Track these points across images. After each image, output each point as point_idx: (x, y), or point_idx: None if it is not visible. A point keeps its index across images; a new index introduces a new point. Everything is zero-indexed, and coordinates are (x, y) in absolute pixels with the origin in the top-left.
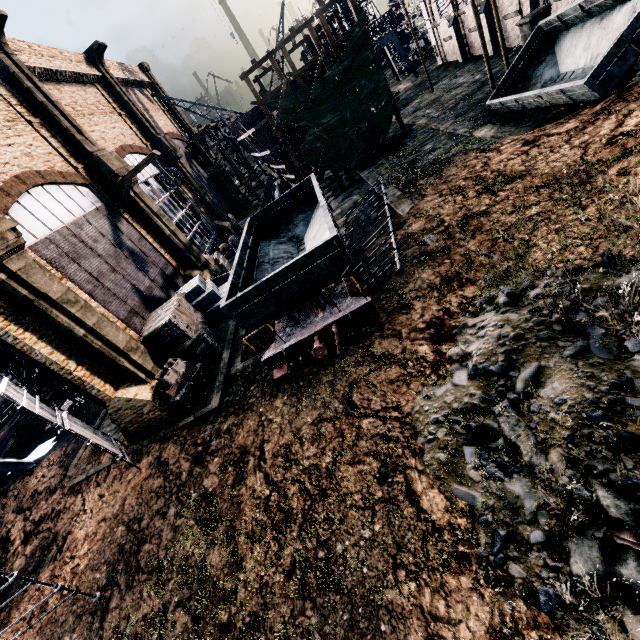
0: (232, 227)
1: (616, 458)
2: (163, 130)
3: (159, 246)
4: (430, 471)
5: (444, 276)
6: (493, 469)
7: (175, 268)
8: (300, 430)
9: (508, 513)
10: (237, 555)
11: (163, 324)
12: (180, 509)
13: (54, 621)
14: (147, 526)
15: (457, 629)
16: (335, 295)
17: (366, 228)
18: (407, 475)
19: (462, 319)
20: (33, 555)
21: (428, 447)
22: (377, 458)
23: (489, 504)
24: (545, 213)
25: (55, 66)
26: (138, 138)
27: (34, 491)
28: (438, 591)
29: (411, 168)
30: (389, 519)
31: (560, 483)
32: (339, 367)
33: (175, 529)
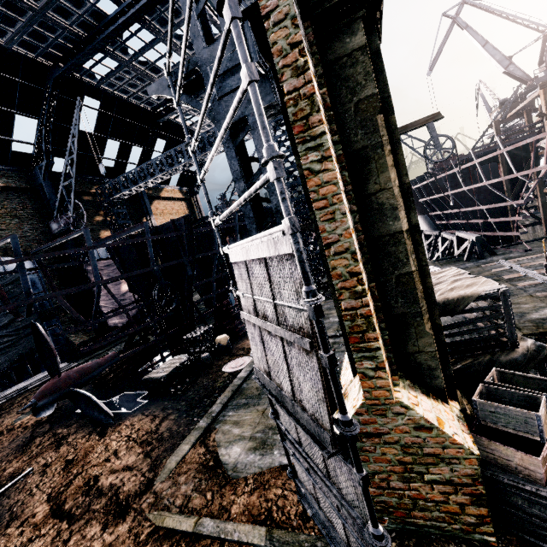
0: None
1: None
2: None
3: None
4: None
5: None
6: None
7: None
8: None
9: None
10: None
11: (485, 293)
12: None
13: None
14: None
15: None
16: None
17: None
18: None
19: None
20: None
21: None
22: None
23: None
24: None
25: None
26: None
27: (93, 477)
28: None
29: None
30: None
31: None
32: None
33: None
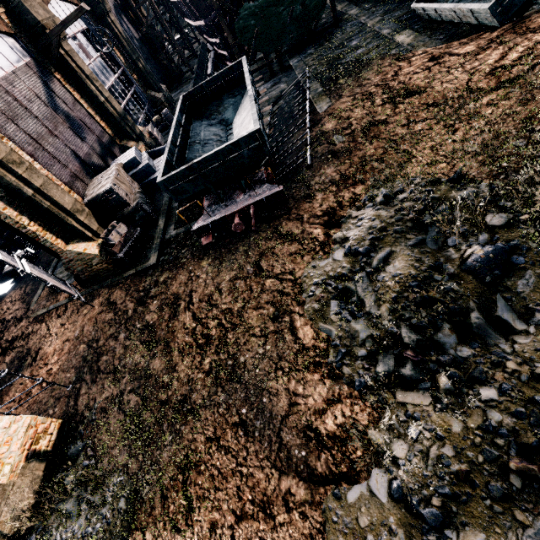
0: (165, 99)
1: (418, 311)
2: None
3: (94, 112)
4: (307, 315)
5: (343, 174)
6: (346, 315)
7: (111, 137)
8: (220, 284)
9: (349, 340)
10: (172, 363)
11: (104, 191)
12: (128, 334)
13: (39, 402)
14: (103, 345)
15: (307, 399)
16: (255, 181)
17: (288, 120)
18: (292, 317)
19: (349, 211)
20: (12, 363)
21: (308, 300)
22: (273, 306)
23: (339, 335)
24: (428, 130)
25: None
26: None
27: (3, 319)
28: (300, 381)
29: (335, 64)
30: (276, 343)
31: (383, 324)
32: (253, 240)
33: (125, 347)
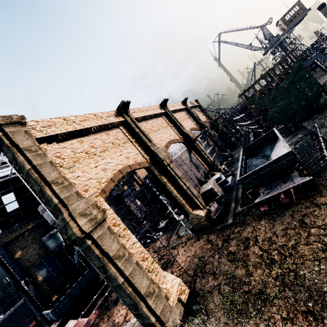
0: (229, 155)
1: None
2: (202, 120)
3: (203, 162)
4: None
5: None
6: None
7: (208, 171)
8: (275, 232)
9: None
10: (249, 271)
11: (209, 189)
12: (220, 256)
13: None
14: (207, 259)
15: None
16: (291, 177)
17: (307, 149)
18: None
19: None
20: (163, 264)
21: None
22: (320, 243)
23: None
24: None
25: (175, 108)
26: (195, 125)
27: (158, 247)
28: None
29: None
30: None
31: None
32: (295, 209)
33: (219, 262)
